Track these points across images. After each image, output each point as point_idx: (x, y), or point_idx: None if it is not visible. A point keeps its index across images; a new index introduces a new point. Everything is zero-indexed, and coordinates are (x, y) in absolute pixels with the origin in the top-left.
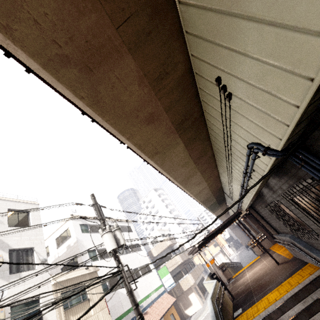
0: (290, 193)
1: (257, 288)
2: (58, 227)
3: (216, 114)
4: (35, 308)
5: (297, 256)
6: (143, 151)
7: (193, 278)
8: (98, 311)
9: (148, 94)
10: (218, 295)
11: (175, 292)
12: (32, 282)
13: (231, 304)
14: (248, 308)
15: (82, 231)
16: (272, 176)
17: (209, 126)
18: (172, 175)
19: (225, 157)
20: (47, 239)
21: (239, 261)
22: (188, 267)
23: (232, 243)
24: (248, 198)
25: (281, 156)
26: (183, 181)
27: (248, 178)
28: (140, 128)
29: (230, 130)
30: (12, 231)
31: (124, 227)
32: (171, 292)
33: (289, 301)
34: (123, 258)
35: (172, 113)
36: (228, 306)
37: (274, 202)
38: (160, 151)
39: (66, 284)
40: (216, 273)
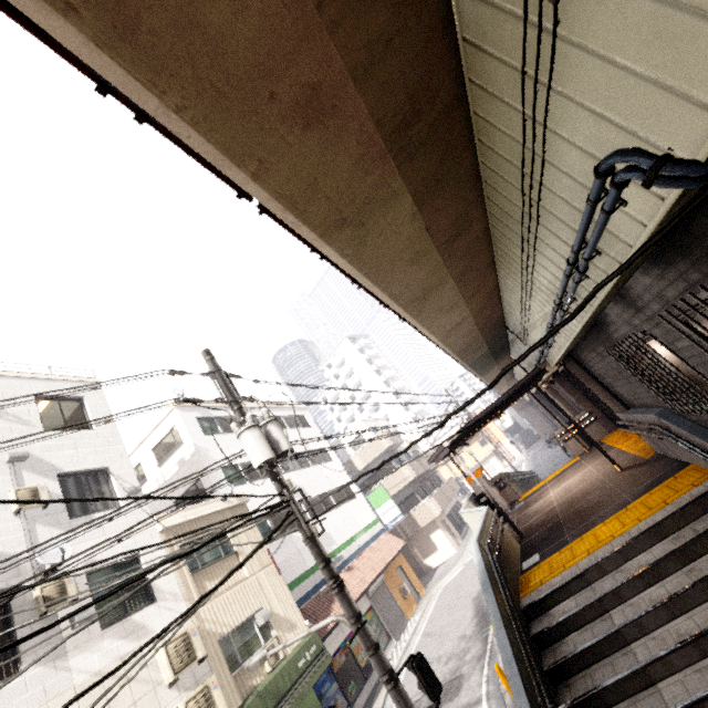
0: (687, 306)
1: (573, 517)
2: (154, 427)
3: (504, 83)
4: (126, 576)
5: (665, 453)
6: (303, 217)
7: (438, 504)
8: (257, 571)
9: (293, 5)
10: (492, 534)
11: (403, 530)
12: (119, 530)
13: (518, 548)
14: (552, 554)
15: (205, 432)
16: (643, 266)
17: (482, 136)
18: (385, 287)
19: (519, 231)
20: (135, 450)
21: (532, 469)
22: (429, 485)
23: (518, 436)
24: (569, 333)
25: (703, 182)
26: (414, 302)
27: (579, 276)
28: (285, 140)
29: (545, 130)
30: (56, 439)
31: (292, 418)
32: (396, 531)
33: (643, 538)
34: (296, 477)
35: (374, 88)
36: (512, 552)
37: (633, 337)
38: (349, 217)
39: (188, 529)
40: (487, 494)
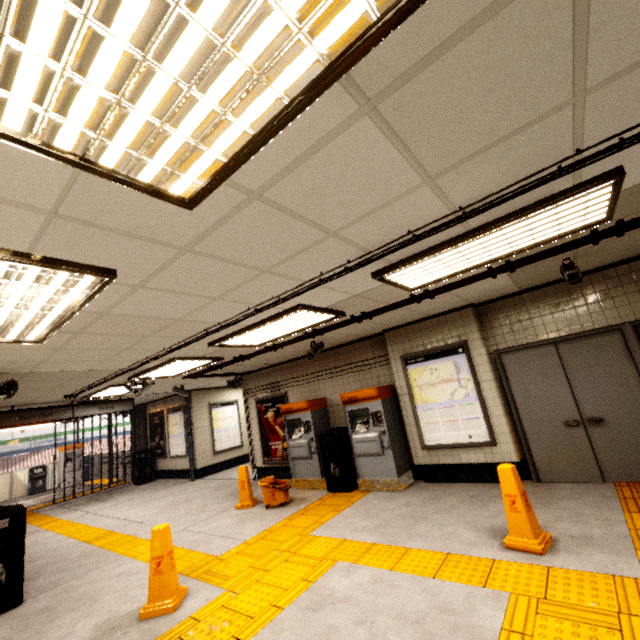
0: None
1: None
2: None
3: None
4: None
5: None
6: None
7: None
8: None
9: None
10: None
11: None
12: None
13: None
14: None
15: None
16: None
17: None
18: None
19: None
20: None
21: None
22: None
23: None
24: None
25: None
26: None
27: None
28: None
29: None
30: None
31: None
32: None
33: None
34: None
35: None
36: None
37: None
38: None
39: None
40: None
